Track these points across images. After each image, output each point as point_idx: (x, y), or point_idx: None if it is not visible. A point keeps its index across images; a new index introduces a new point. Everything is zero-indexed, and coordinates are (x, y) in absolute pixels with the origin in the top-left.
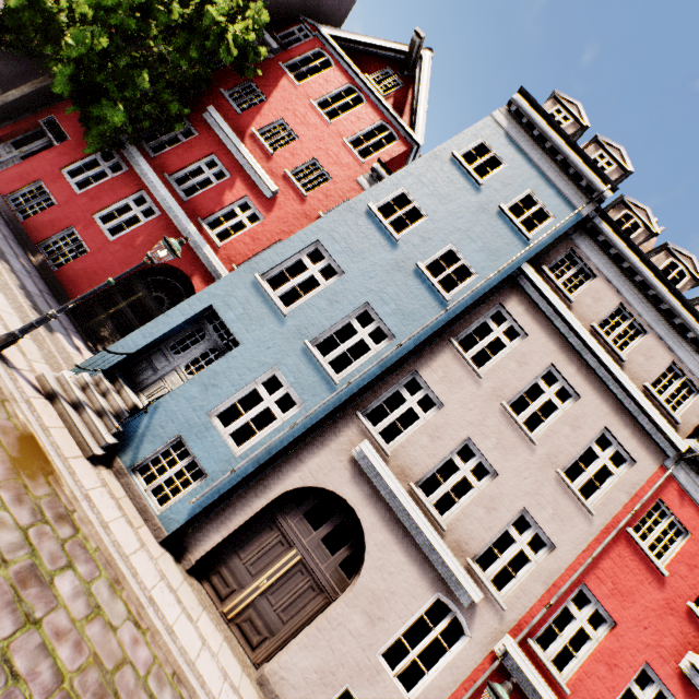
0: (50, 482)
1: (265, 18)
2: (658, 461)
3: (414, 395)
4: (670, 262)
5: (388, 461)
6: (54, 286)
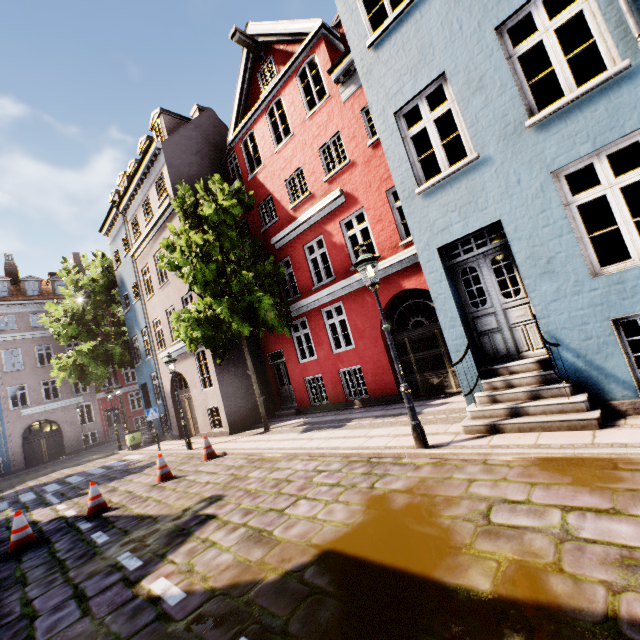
0: (630, 469)
1: (217, 178)
2: None
3: None
4: None
5: None
6: (381, 402)
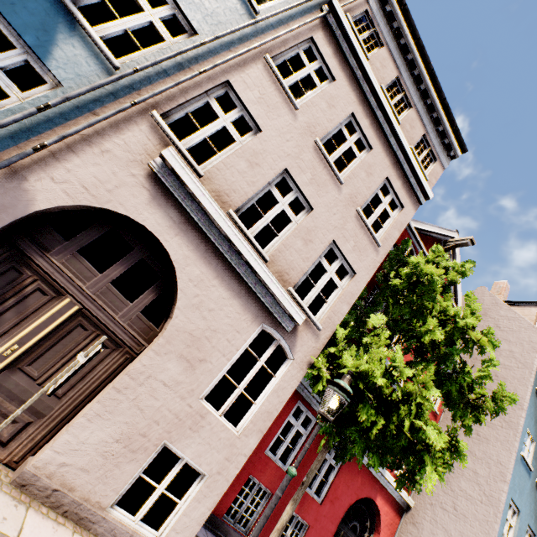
0: None
1: None
2: None
3: None
4: None
5: None
6: None
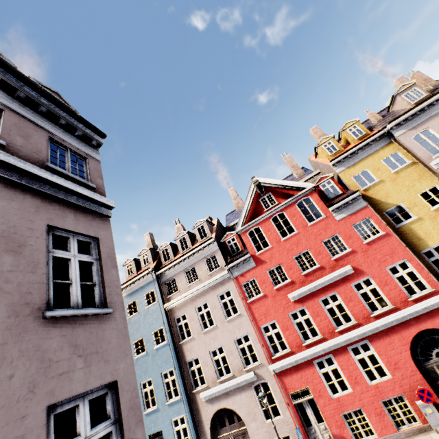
0: None
1: None
2: (231, 280)
3: (193, 365)
4: (180, 240)
5: (209, 387)
6: None
